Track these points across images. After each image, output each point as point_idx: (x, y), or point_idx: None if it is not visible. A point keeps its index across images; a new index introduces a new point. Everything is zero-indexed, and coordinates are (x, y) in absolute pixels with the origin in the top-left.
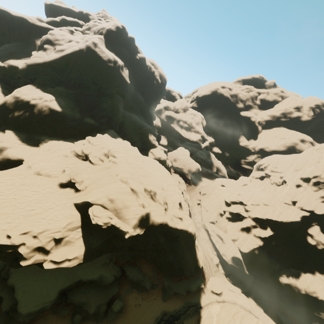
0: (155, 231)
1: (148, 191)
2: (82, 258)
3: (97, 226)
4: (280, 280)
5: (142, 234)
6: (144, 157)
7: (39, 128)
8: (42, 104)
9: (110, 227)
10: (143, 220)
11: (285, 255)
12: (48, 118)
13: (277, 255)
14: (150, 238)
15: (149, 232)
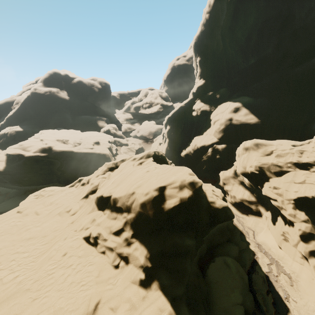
0: (63, 156)
1: (60, 140)
2: (3, 169)
3: (16, 158)
4: (181, 155)
5: (46, 157)
6: (83, 132)
7: (14, 143)
8: (11, 130)
9: (17, 154)
10: (46, 150)
11: (186, 137)
12: (17, 136)
13: (180, 141)
14: (62, 162)
15: (57, 157)
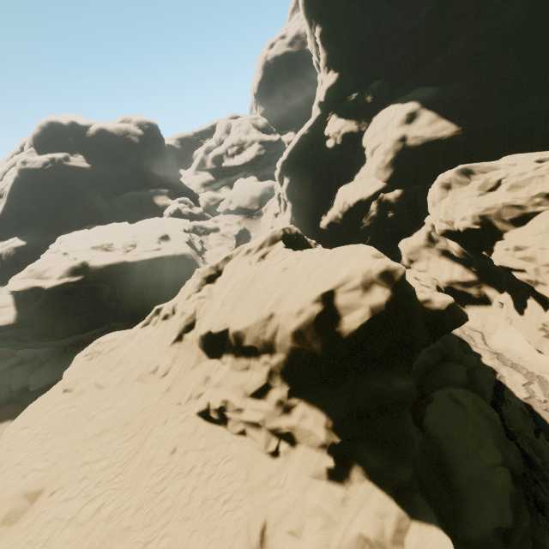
0: (112, 275)
1: (98, 247)
2: (14, 319)
3: (31, 296)
4: (320, 227)
5: (83, 281)
6: (133, 224)
7: (19, 271)
8: (6, 249)
9: (30, 288)
10: (78, 270)
11: (322, 191)
12: (20, 257)
13: (313, 201)
14: (112, 284)
15: (101, 278)
